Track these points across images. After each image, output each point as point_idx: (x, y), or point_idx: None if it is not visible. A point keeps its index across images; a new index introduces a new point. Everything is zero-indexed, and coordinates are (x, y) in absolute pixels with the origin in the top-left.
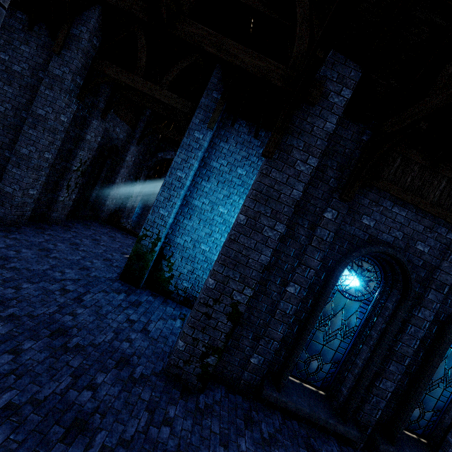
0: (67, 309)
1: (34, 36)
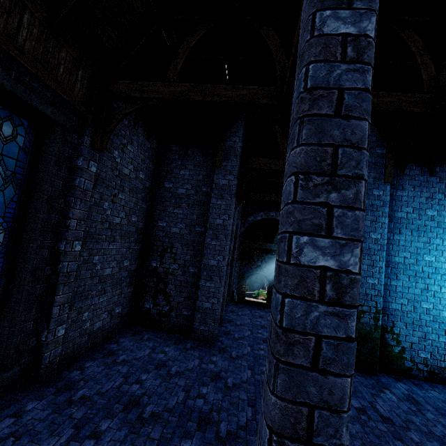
0: (406, 440)
1: (189, 159)
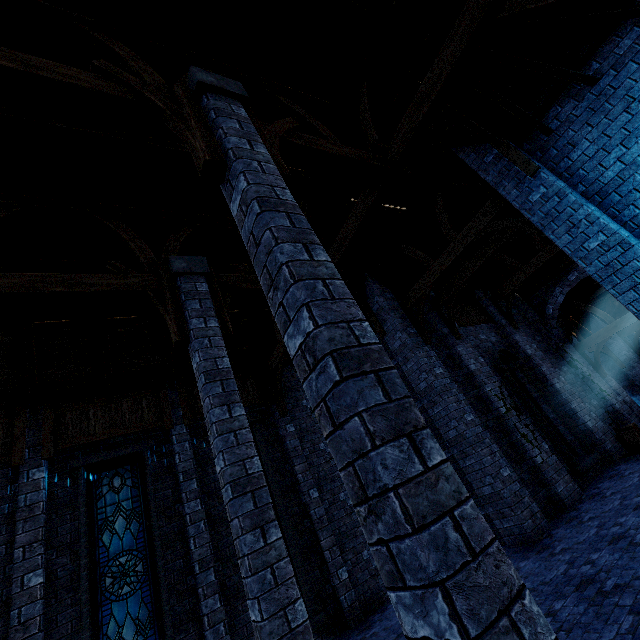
0: None
1: None
